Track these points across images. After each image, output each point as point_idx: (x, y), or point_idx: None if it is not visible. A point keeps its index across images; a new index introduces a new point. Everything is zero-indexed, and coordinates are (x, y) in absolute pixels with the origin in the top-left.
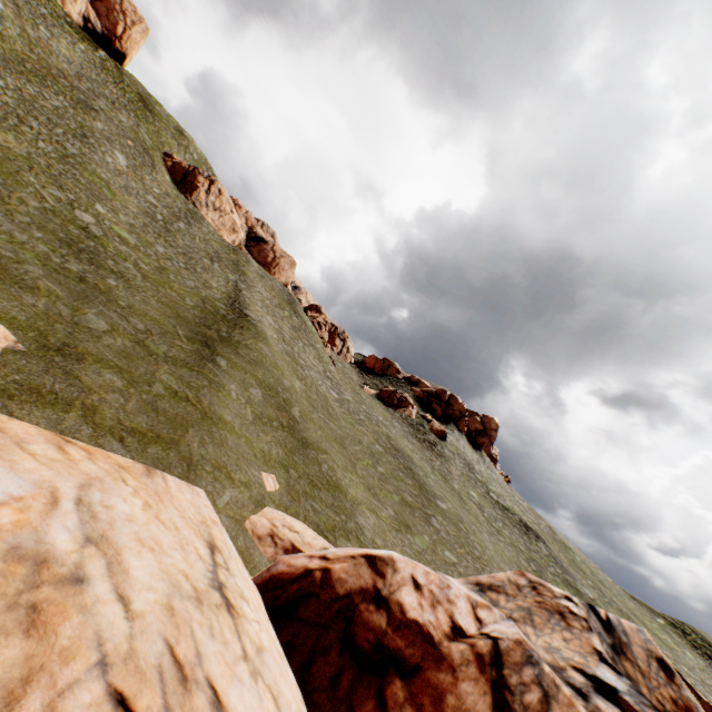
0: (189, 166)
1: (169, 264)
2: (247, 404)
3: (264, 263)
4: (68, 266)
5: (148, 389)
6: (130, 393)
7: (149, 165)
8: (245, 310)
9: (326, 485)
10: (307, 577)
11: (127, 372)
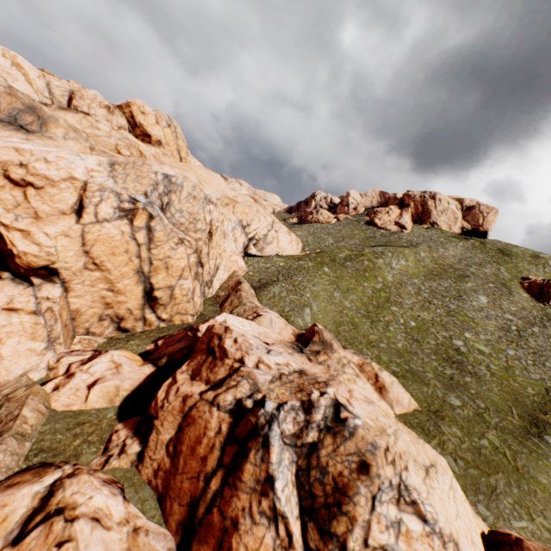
0: (542, 280)
1: (515, 362)
2: None
3: None
4: (444, 371)
5: (476, 440)
6: (464, 439)
7: (505, 293)
8: None
9: None
10: (506, 535)
11: (465, 428)
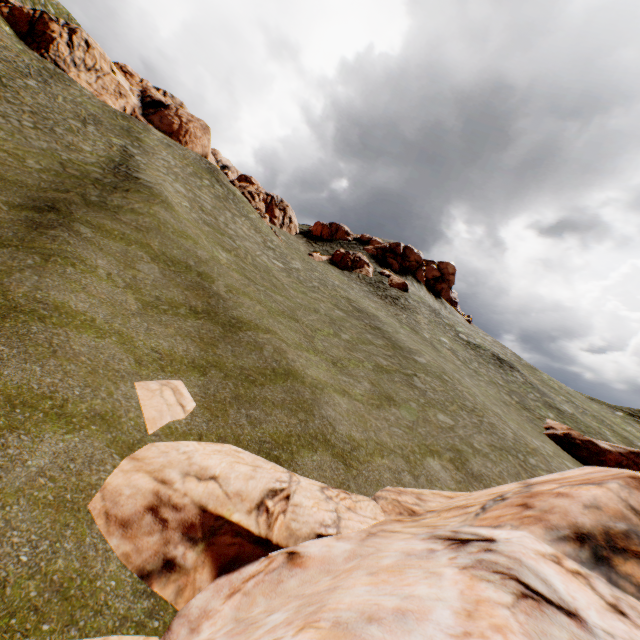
0: (34, 11)
1: None
2: (129, 286)
3: (170, 132)
4: None
5: None
6: None
7: None
8: (135, 175)
9: (272, 376)
10: None
11: None
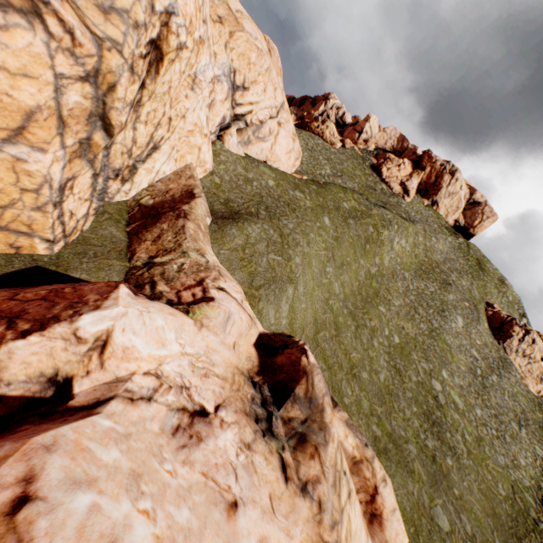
0: (506, 315)
1: (483, 430)
2: None
3: None
4: (426, 442)
5: None
6: None
7: (475, 318)
8: None
9: None
10: None
11: None
